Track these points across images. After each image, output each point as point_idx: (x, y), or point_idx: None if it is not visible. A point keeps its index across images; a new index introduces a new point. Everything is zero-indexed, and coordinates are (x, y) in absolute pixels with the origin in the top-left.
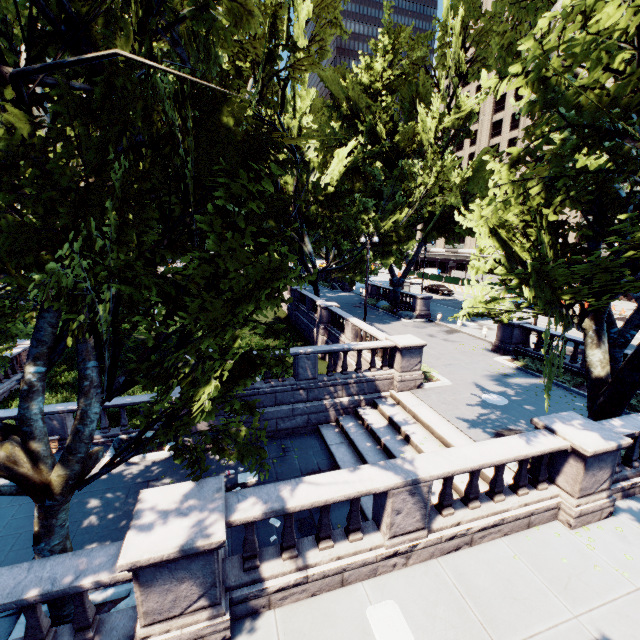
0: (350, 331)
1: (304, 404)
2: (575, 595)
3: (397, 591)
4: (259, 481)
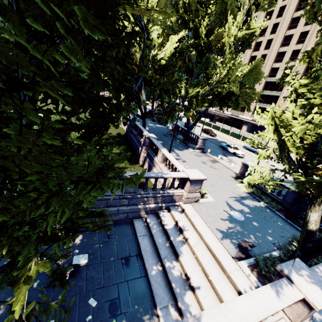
0: (161, 157)
1: (126, 207)
2: None
3: None
4: (87, 263)
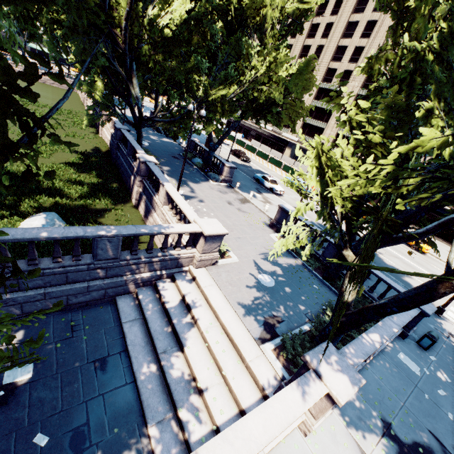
0: (163, 196)
1: (102, 281)
2: None
3: None
4: (32, 378)
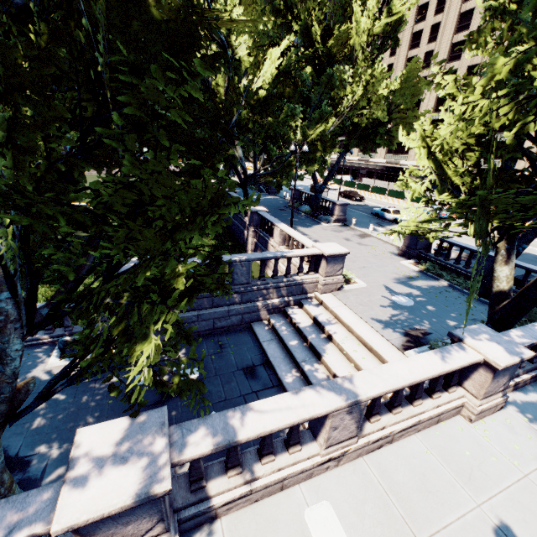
0: (278, 236)
1: (238, 306)
2: (477, 485)
3: (330, 491)
4: (199, 377)
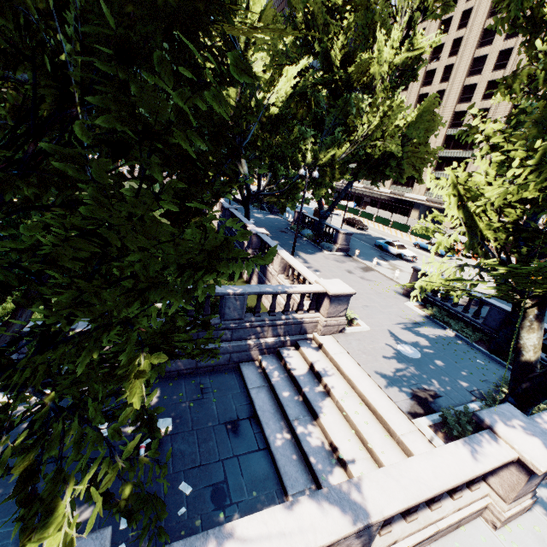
0: (278, 264)
1: (227, 343)
2: None
3: None
4: (172, 431)
